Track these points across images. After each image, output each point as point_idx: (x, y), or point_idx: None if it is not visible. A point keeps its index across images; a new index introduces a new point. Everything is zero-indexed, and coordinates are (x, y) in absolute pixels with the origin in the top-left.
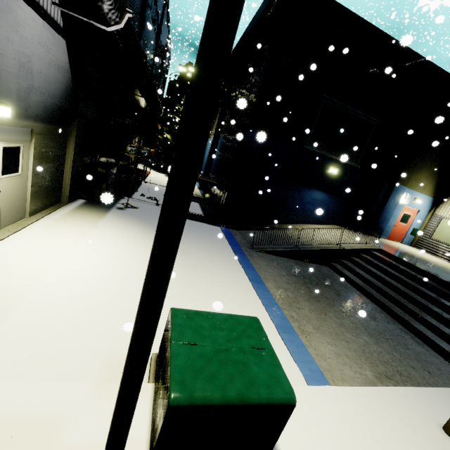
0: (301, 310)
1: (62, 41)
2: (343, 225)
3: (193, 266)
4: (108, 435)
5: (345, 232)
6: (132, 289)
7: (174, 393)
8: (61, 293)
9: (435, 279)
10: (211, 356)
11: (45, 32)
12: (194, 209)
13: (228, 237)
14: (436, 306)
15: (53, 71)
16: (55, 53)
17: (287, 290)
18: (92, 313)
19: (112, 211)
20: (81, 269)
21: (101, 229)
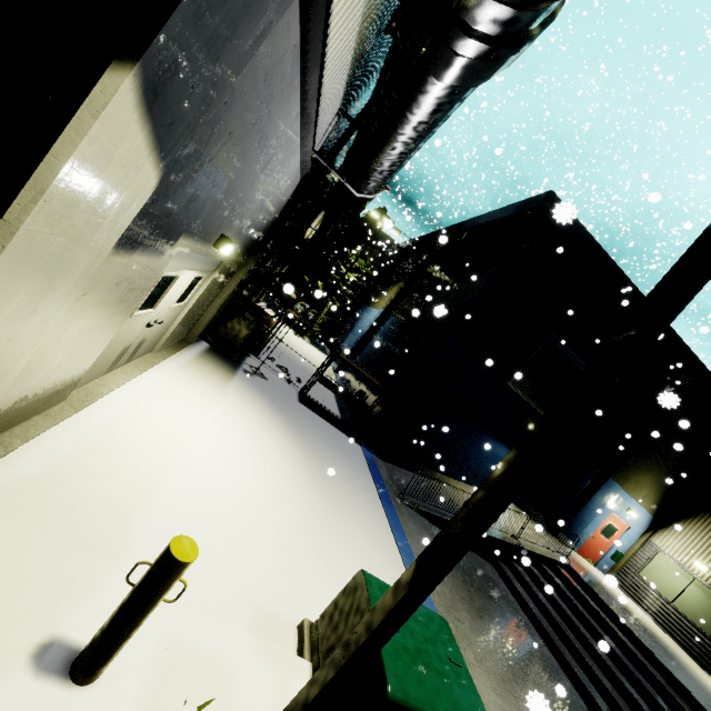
0: (461, 624)
1: (298, 181)
2: (523, 507)
3: (334, 500)
4: (303, 710)
5: (530, 523)
6: (271, 510)
7: (391, 684)
8: (199, 487)
9: (639, 645)
10: (414, 653)
11: (293, 175)
12: (330, 405)
13: (372, 467)
14: (636, 688)
15: (274, 207)
16: (287, 191)
17: (443, 583)
18: (233, 531)
19: (240, 375)
20: (215, 457)
21: (230, 400)
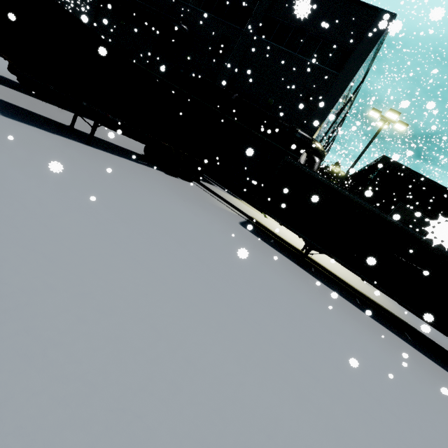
0: None
1: None
2: None
3: None
4: None
5: None
6: None
7: None
8: None
9: None
10: None
11: None
12: None
13: None
14: None
15: None
16: None
17: None
18: None
19: None
20: None
21: None
